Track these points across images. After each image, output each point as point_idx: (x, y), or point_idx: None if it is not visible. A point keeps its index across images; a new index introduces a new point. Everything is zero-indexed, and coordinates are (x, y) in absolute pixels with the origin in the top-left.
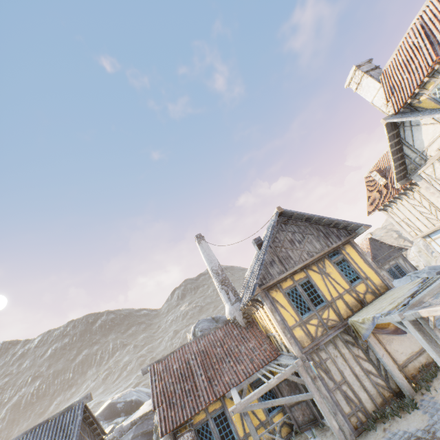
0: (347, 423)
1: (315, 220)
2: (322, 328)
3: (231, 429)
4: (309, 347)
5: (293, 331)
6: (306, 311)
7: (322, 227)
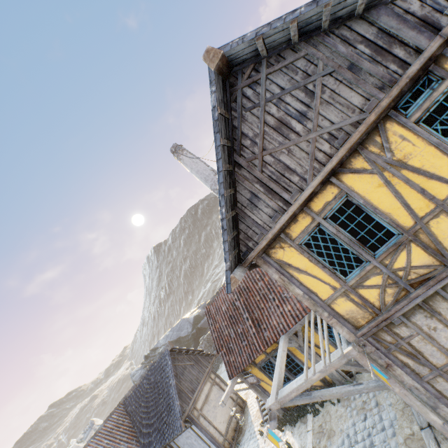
0: None
1: (332, 13)
2: (394, 290)
3: (297, 363)
4: (368, 327)
5: (332, 307)
6: (352, 266)
7: (364, 19)
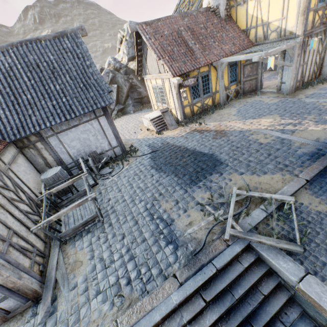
0: (295, 84)
1: None
2: (319, 22)
3: (209, 86)
4: (309, 32)
5: (309, 14)
6: (322, 0)
7: None
